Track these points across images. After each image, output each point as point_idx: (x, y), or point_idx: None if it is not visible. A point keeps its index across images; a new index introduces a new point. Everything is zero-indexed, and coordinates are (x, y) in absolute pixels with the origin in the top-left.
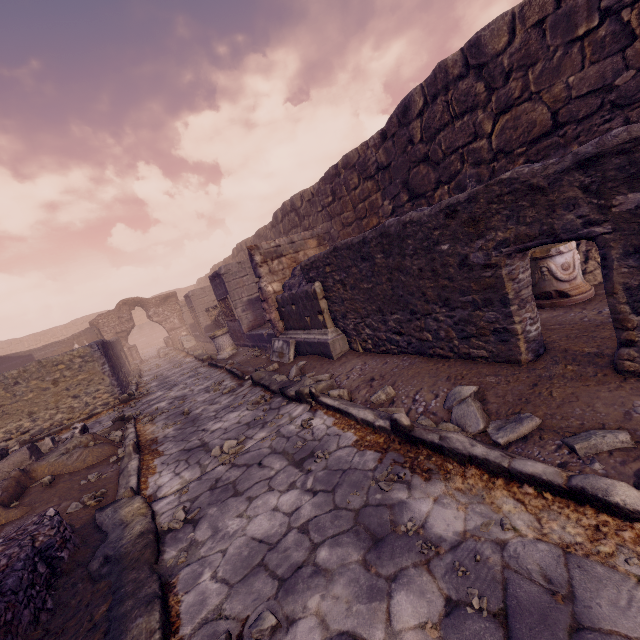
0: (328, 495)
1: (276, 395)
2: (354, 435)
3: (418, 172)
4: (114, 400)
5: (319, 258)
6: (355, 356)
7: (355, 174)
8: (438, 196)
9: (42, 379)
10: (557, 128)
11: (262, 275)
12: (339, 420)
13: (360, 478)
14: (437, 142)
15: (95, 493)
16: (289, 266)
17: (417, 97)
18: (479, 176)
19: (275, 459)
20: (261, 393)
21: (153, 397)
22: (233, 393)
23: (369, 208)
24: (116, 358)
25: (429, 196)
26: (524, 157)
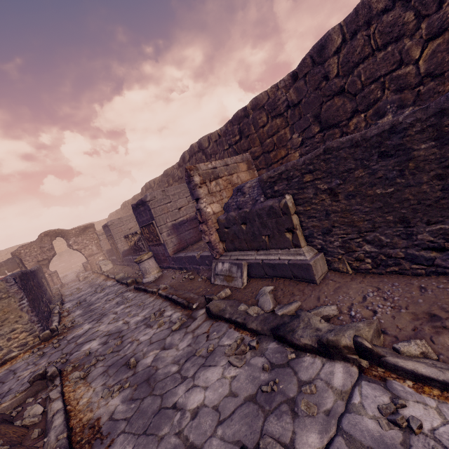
0: None
1: (262, 337)
2: None
3: (332, 104)
4: (33, 339)
5: (295, 166)
6: (347, 279)
7: (264, 113)
8: (354, 124)
9: None
10: None
11: (201, 196)
12: None
13: None
14: (356, 74)
15: None
16: (225, 188)
17: (335, 35)
18: (401, 101)
19: None
20: (233, 332)
21: (80, 332)
22: (187, 330)
23: (277, 142)
24: (37, 288)
25: (343, 125)
26: None
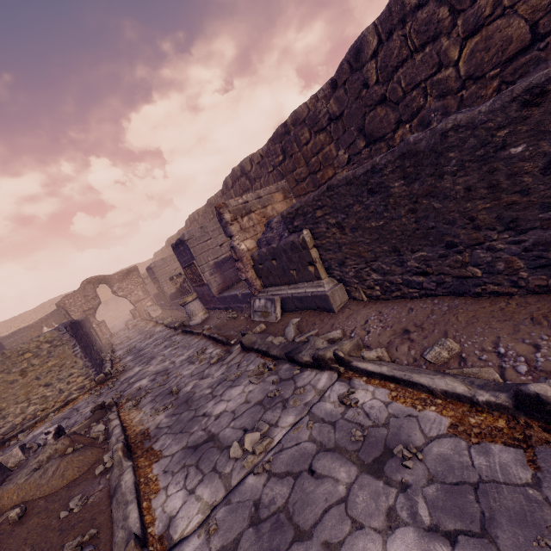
0: (482, 544)
1: (280, 361)
2: (441, 416)
3: (375, 115)
4: (90, 382)
5: (307, 202)
6: (361, 306)
7: (306, 129)
8: (399, 136)
9: (8, 371)
10: (536, 42)
11: (233, 233)
12: (398, 392)
13: (521, 503)
14: (396, 80)
15: (81, 538)
16: (259, 222)
17: (370, 37)
18: (445, 108)
19: (332, 462)
20: (259, 360)
21: (131, 374)
22: (223, 362)
23: (323, 160)
24: (86, 337)
25: (389, 138)
26: (498, 79)
